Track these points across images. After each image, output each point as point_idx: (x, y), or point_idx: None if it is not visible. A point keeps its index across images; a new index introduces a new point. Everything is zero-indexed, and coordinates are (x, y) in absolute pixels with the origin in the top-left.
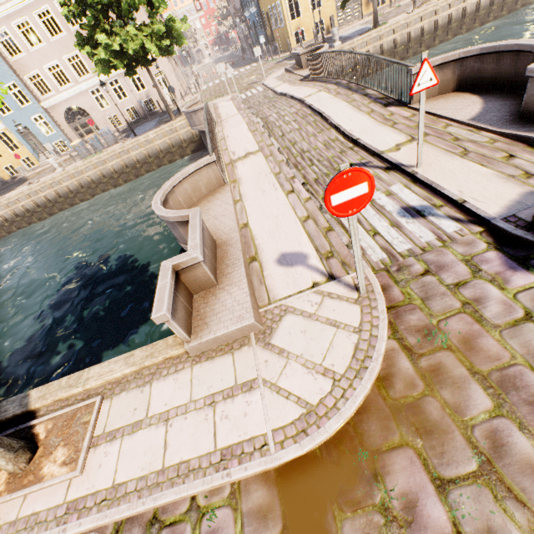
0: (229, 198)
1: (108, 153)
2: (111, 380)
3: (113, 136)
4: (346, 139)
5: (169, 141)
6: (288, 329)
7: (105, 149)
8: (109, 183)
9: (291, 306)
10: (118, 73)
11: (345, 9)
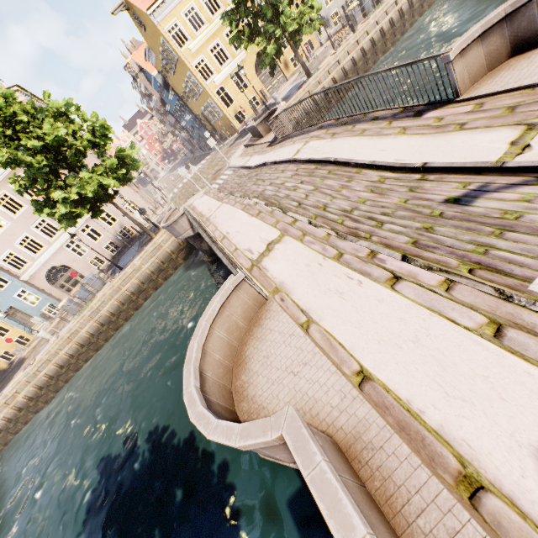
0: (290, 325)
1: (99, 300)
2: None
3: (99, 279)
4: (399, 172)
5: (157, 259)
6: None
7: (95, 296)
8: (110, 329)
9: None
10: (87, 218)
11: (269, 80)
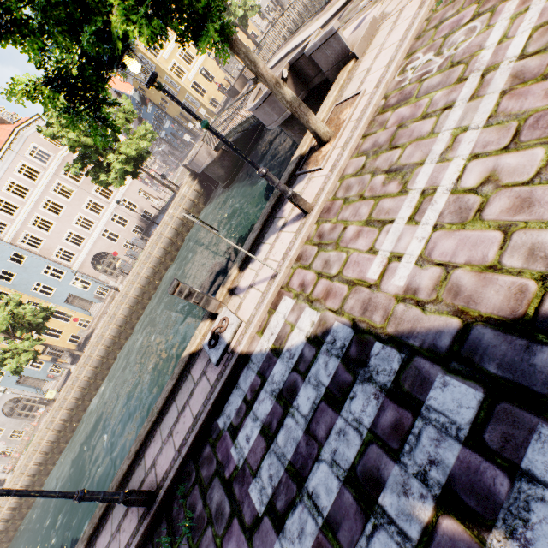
0: None
1: (149, 246)
2: (330, 106)
3: (141, 240)
4: None
5: (185, 207)
6: (391, 6)
7: (143, 250)
8: (161, 270)
9: (382, 11)
10: (114, 208)
11: (229, 69)
